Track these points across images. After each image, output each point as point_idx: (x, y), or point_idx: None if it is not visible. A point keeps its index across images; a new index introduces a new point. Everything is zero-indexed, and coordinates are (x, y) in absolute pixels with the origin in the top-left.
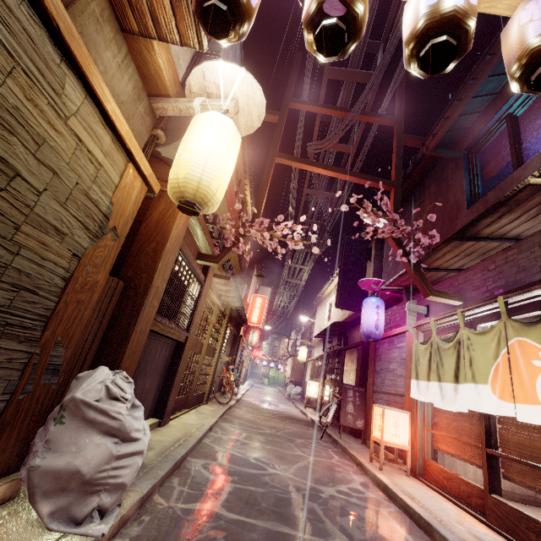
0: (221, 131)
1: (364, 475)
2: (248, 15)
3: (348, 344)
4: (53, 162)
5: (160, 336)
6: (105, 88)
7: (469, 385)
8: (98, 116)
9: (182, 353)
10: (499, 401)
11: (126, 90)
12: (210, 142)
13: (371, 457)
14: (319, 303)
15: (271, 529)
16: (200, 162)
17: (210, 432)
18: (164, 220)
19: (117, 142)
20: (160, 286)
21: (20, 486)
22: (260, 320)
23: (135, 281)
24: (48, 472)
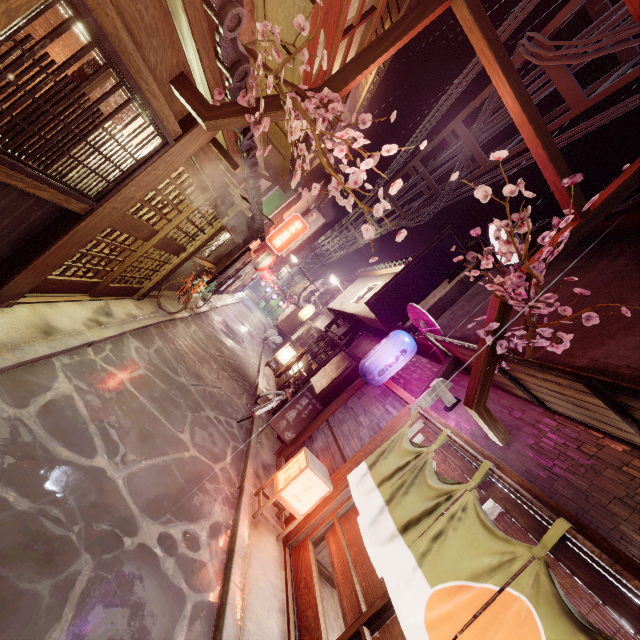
0: None
1: (233, 508)
2: None
3: (350, 345)
4: None
5: None
6: None
7: (411, 556)
8: None
9: (70, 228)
10: (422, 626)
11: None
12: None
13: (259, 492)
14: (363, 276)
15: None
16: None
17: (87, 347)
18: None
19: None
20: None
21: None
22: (283, 249)
23: None
24: None
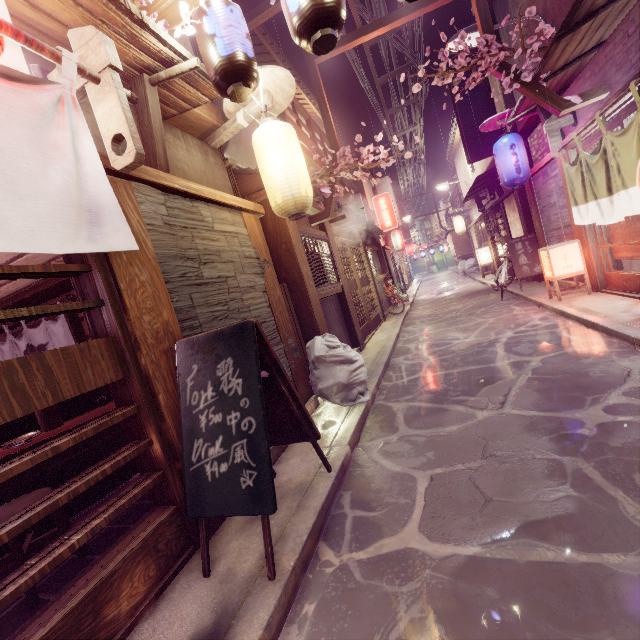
0: (279, 141)
1: (545, 311)
2: (255, 70)
3: (504, 192)
4: (228, 257)
5: (324, 298)
6: (210, 190)
7: (621, 193)
8: (217, 208)
9: (345, 299)
10: None
11: (200, 161)
12: (279, 160)
13: (550, 295)
14: (453, 156)
15: (462, 371)
16: (284, 182)
17: (398, 339)
18: (277, 223)
19: (231, 209)
20: (307, 271)
21: (318, 400)
22: (394, 221)
23: (291, 278)
24: (328, 388)
